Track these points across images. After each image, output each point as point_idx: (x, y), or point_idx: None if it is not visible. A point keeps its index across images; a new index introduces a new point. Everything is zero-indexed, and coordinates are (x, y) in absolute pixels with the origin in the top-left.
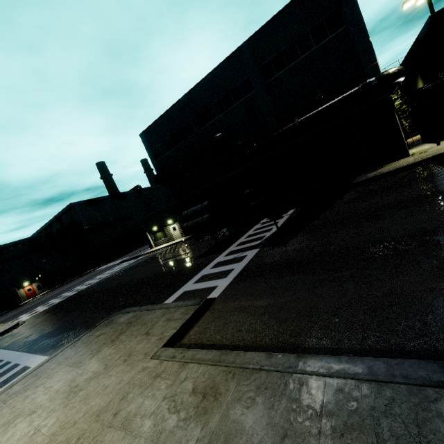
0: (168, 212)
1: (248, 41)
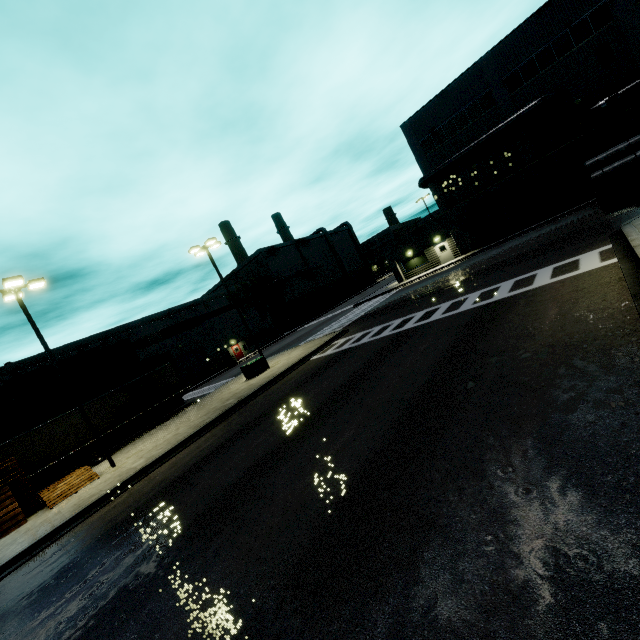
0: (434, 227)
1: None
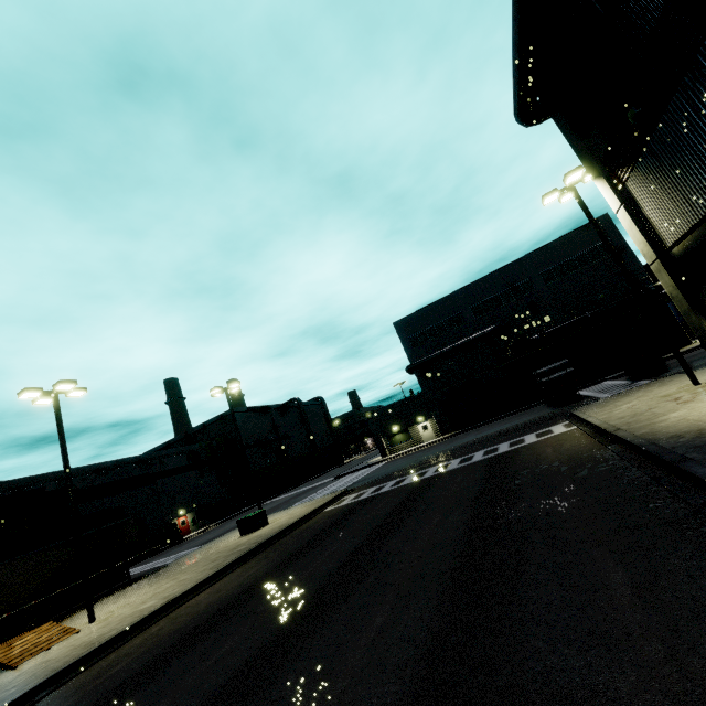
0: (418, 407)
1: (529, 254)
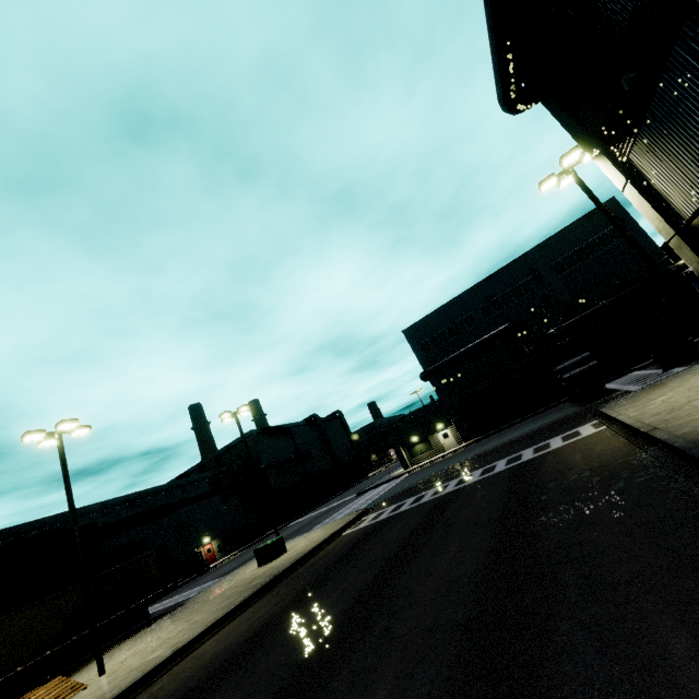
0: (436, 415)
1: (536, 247)
